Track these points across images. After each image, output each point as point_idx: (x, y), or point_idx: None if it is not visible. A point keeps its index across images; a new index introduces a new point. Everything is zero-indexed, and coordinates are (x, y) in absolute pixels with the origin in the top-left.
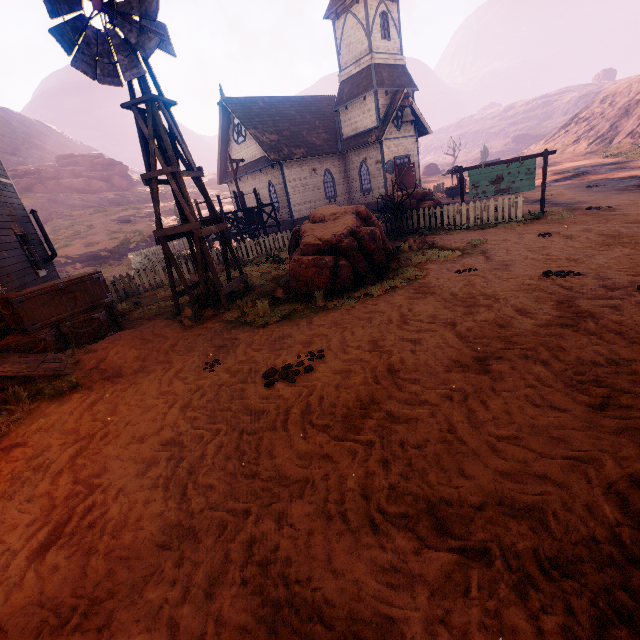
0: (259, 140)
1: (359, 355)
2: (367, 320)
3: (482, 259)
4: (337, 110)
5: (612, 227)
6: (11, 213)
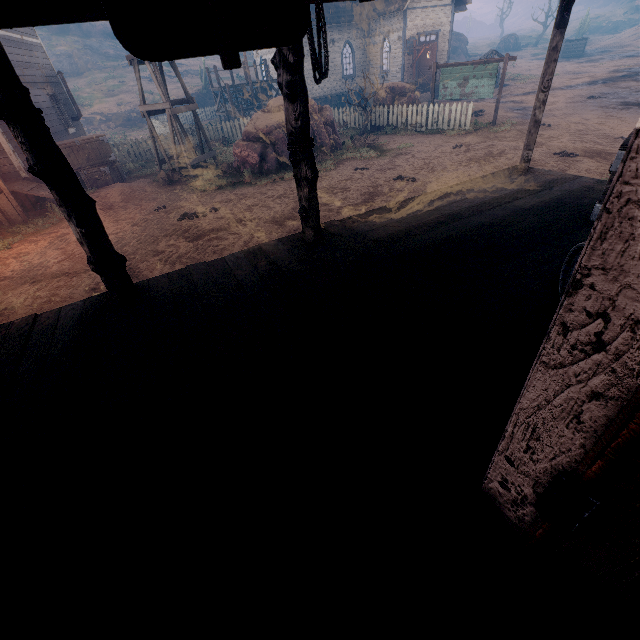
0: None
1: (235, 212)
2: (263, 194)
3: (385, 162)
4: None
5: (508, 146)
6: (43, 74)
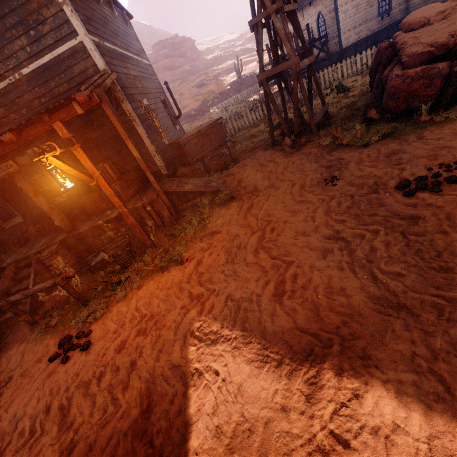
0: None
1: None
2: None
3: None
4: None
5: None
6: (156, 86)
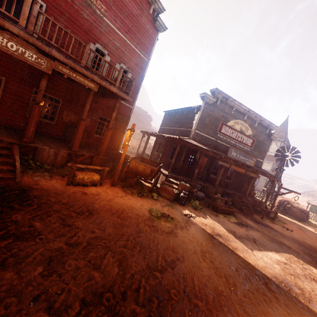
0: None
1: None
2: None
3: None
4: None
5: None
6: None
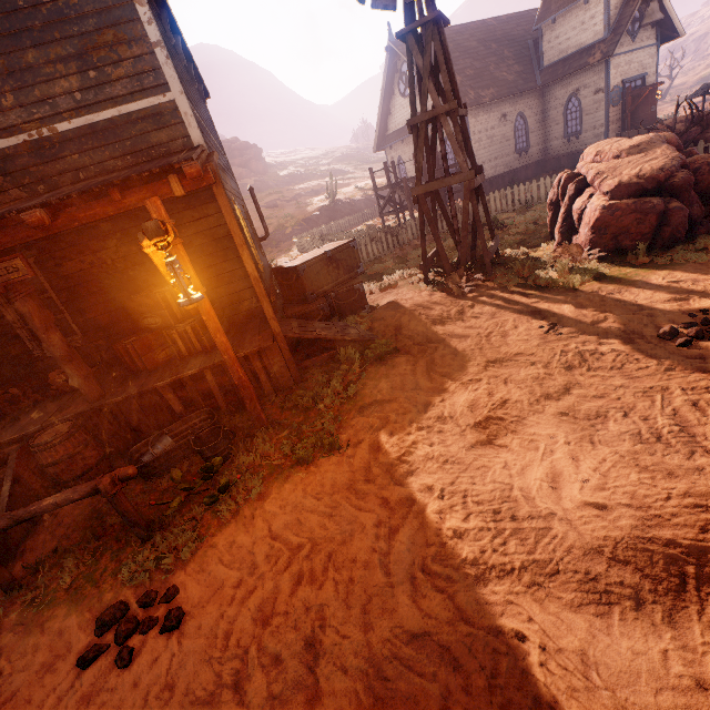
0: None
1: None
2: None
3: None
4: (538, 28)
5: None
6: (237, 191)
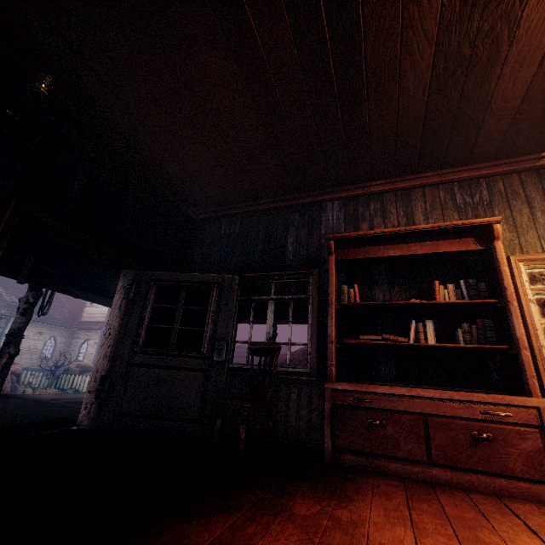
0: (2, 297)
1: None
2: None
3: None
4: (86, 303)
5: None
6: None
